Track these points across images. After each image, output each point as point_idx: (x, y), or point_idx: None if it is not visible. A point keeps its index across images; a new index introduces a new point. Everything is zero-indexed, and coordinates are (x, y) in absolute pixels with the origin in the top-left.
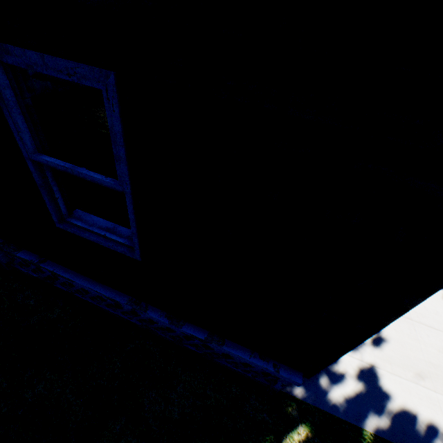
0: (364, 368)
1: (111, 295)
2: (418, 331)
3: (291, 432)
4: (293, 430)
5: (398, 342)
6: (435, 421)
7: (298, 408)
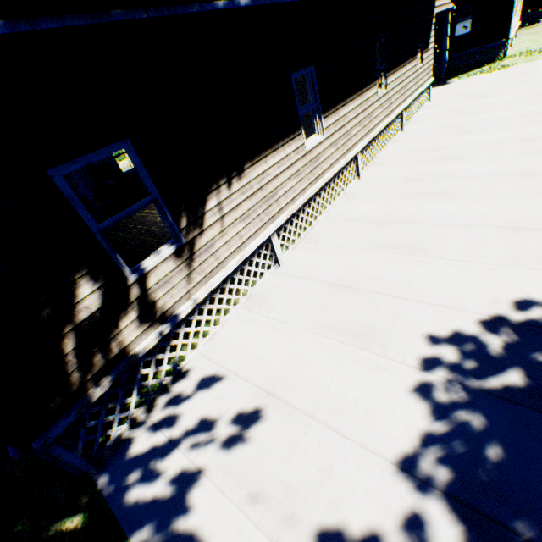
0: (188, 472)
1: None
2: (308, 436)
3: (69, 517)
4: (71, 516)
5: (261, 448)
6: None
7: (92, 496)
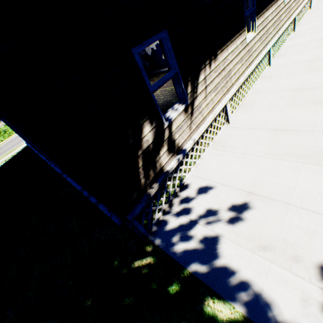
0: (210, 235)
1: (77, 187)
2: (290, 215)
3: (143, 258)
4: (144, 258)
5: (257, 222)
6: (252, 281)
7: (153, 248)
